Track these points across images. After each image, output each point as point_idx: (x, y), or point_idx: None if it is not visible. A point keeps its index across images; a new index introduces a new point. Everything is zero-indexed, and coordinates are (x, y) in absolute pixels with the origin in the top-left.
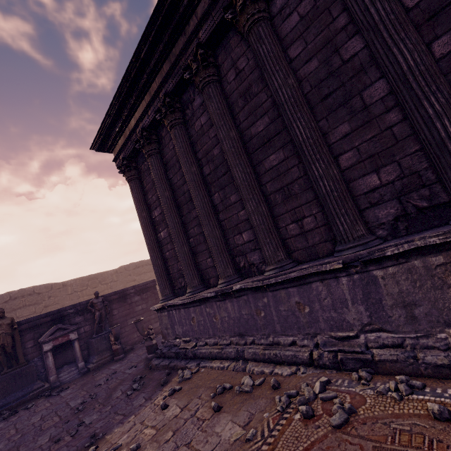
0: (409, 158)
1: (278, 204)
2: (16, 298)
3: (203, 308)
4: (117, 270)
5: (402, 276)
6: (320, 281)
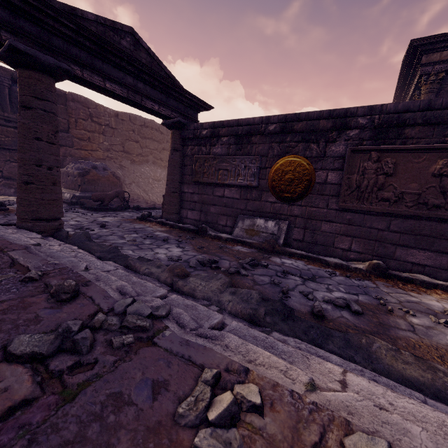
0: None
1: None
2: (147, 127)
3: None
4: None
5: None
6: None
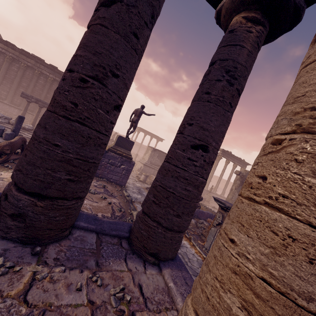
0: (35, 106)
1: (17, 95)
2: None
3: None
4: None
5: None
6: (14, 108)
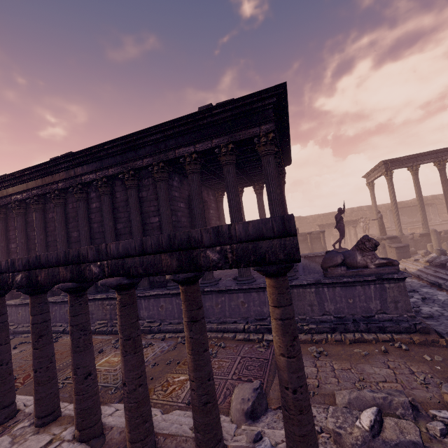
0: None
1: None
2: None
3: (27, 308)
4: None
5: (94, 305)
6: None
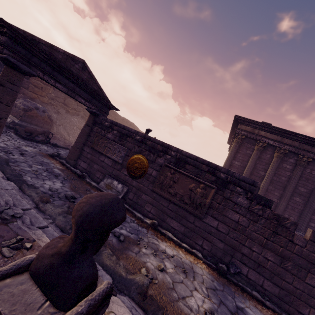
0: None
1: (288, 208)
2: None
3: None
4: (123, 119)
5: None
6: None
